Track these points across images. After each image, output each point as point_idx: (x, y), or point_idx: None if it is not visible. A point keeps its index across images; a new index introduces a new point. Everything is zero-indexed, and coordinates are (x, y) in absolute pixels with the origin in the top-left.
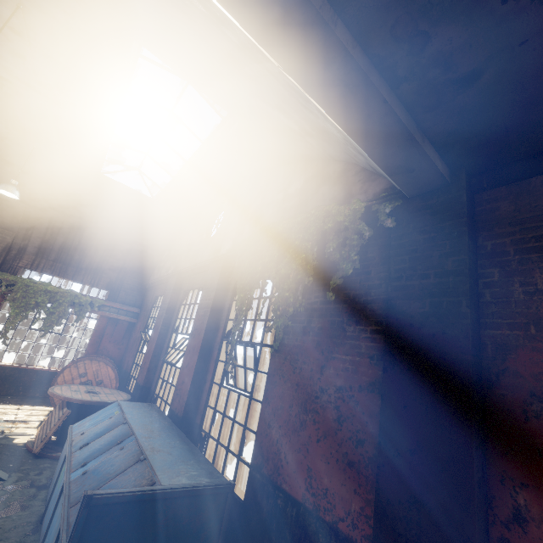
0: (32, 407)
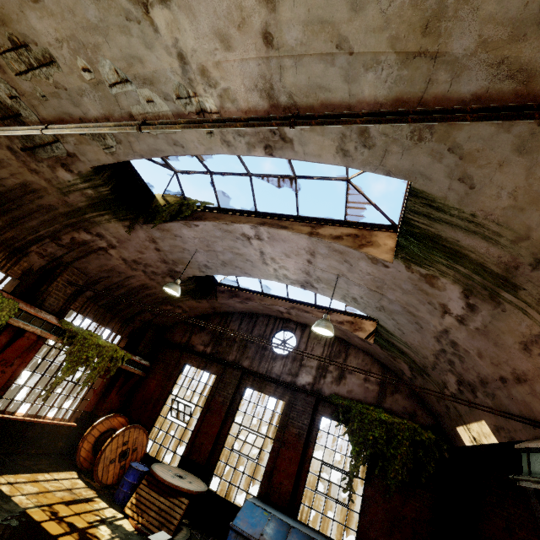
0: (60, 475)
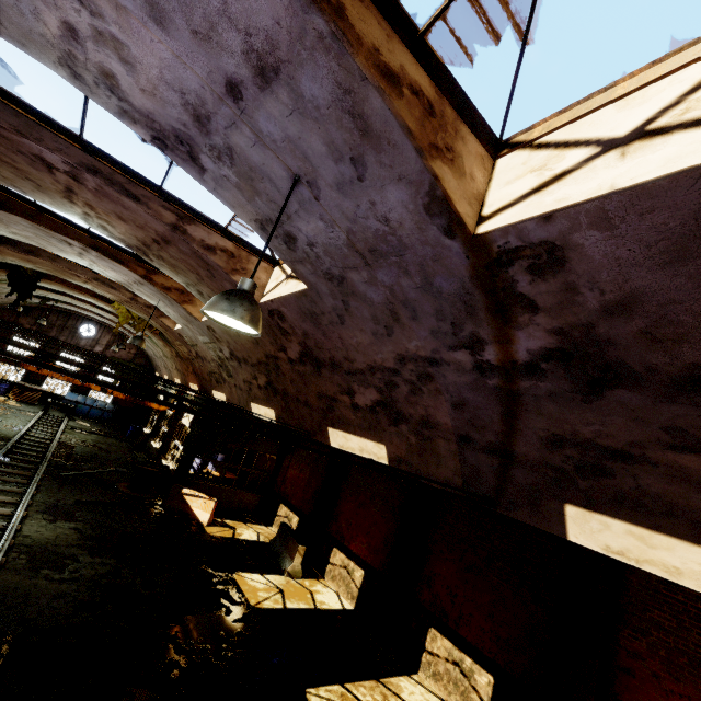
0: None
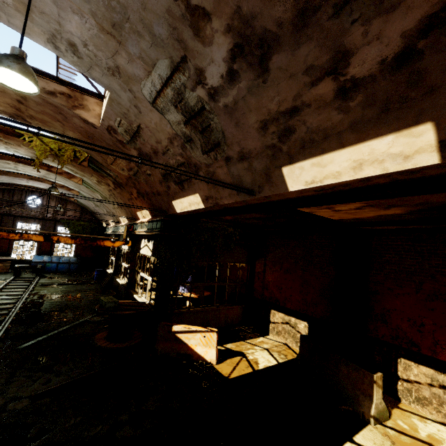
0: None
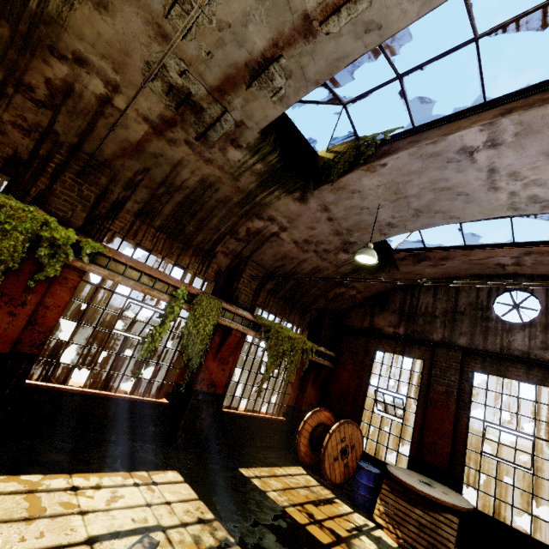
0: (291, 469)
